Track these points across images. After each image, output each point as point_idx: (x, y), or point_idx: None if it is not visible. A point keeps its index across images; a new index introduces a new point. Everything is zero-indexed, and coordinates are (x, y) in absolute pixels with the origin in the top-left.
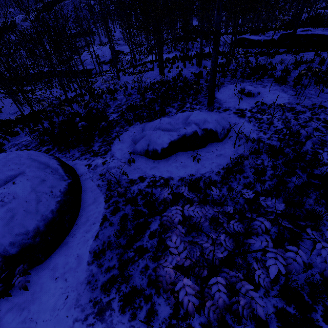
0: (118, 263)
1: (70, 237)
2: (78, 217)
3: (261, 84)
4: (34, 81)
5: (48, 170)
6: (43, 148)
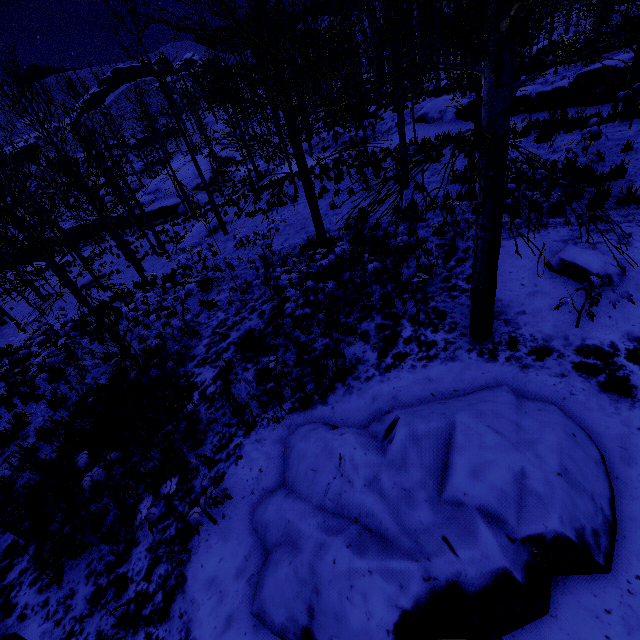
0: None
1: None
2: None
3: (606, 230)
4: None
5: None
6: (1, 543)
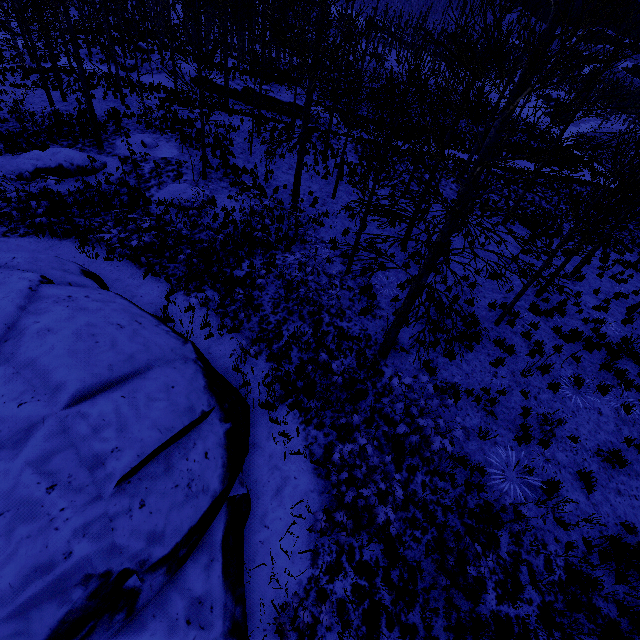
0: None
1: None
2: None
3: (168, 139)
4: None
5: None
6: None
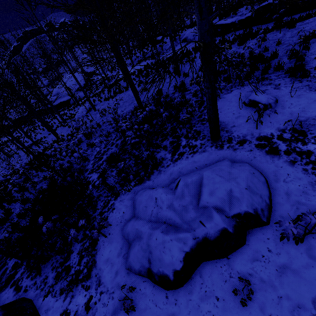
0: None
1: None
2: None
3: (269, 83)
4: None
5: None
6: (10, 264)
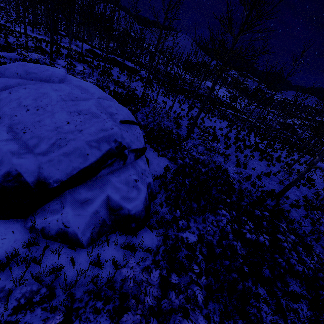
0: None
1: None
2: None
3: (82, 65)
4: None
5: None
6: None
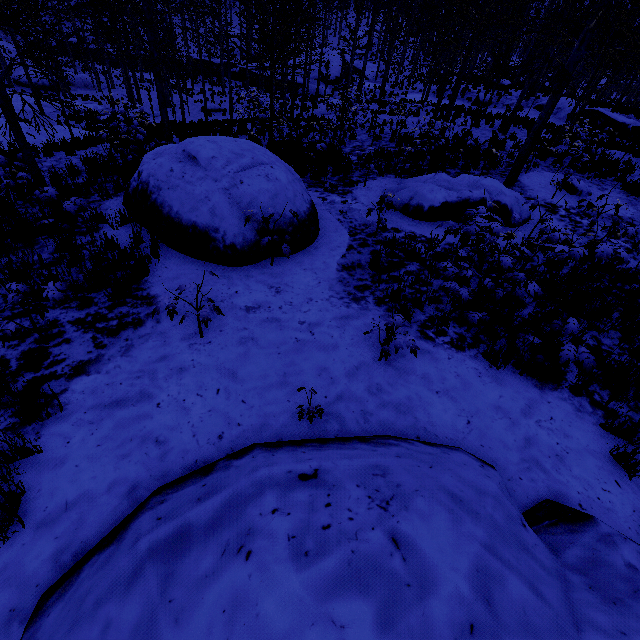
0: (371, 279)
1: (313, 248)
2: (318, 237)
3: (598, 185)
4: (194, 75)
5: (293, 176)
6: None
